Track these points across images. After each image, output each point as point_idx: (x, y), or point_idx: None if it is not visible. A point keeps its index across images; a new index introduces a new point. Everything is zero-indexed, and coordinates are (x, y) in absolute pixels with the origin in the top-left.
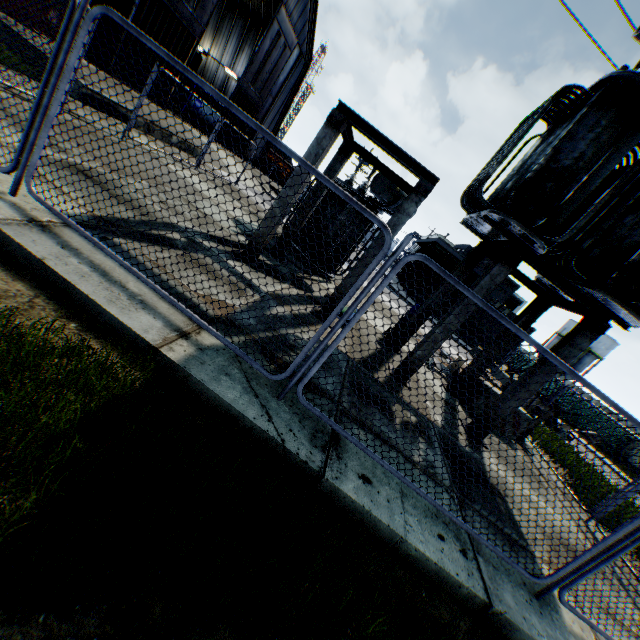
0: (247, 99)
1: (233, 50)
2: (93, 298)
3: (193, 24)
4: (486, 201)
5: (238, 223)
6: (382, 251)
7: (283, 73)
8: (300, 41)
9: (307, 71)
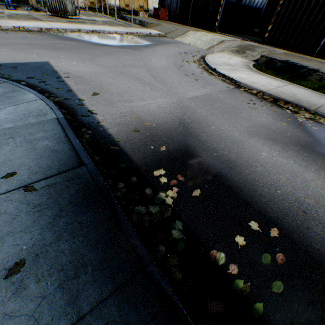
0: None
1: None
2: None
3: None
4: None
5: None
6: None
7: None
8: None
9: None
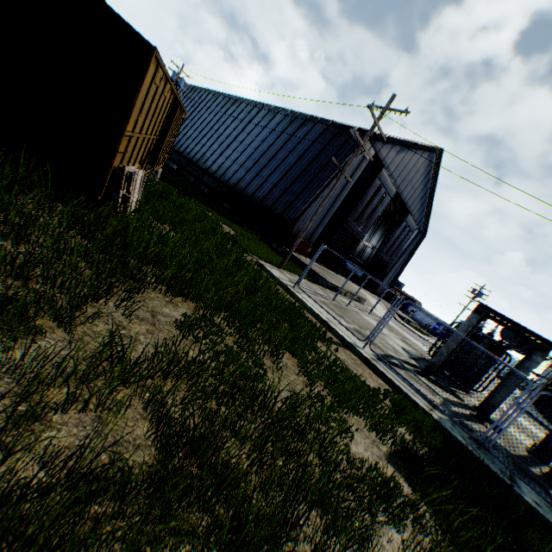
0: (382, 261)
1: (370, 232)
2: (403, 389)
3: (360, 234)
4: None
5: (404, 350)
6: (526, 388)
7: (406, 243)
8: (418, 225)
9: (423, 239)
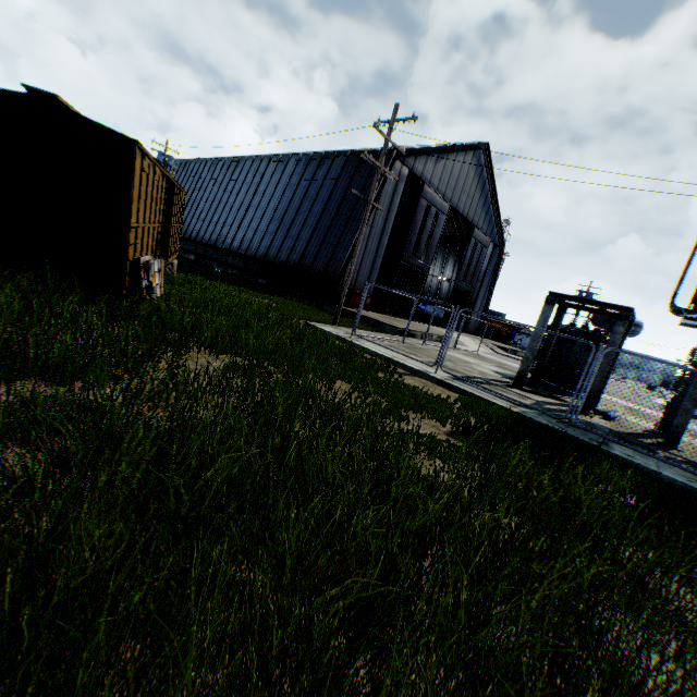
0: (461, 291)
1: (440, 263)
2: (480, 396)
3: (423, 267)
4: (680, 308)
5: (497, 373)
6: (591, 351)
7: (484, 263)
8: (492, 238)
9: (503, 252)
